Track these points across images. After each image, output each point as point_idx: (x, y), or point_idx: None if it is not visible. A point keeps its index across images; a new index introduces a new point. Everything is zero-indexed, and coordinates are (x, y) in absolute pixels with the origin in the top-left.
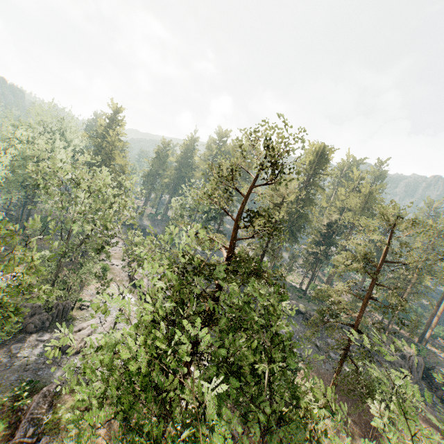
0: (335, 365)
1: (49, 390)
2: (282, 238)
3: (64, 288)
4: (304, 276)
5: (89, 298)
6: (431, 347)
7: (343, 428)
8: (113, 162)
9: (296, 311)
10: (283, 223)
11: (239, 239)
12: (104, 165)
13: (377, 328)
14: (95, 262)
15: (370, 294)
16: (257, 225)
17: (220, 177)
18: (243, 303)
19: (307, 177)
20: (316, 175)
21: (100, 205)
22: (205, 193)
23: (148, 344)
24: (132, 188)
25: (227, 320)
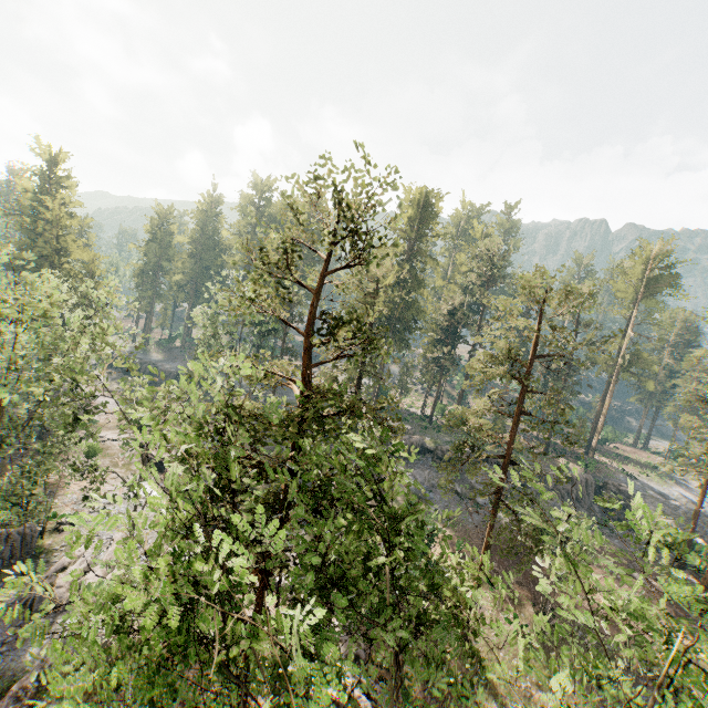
0: (485, 518)
1: (25, 687)
2: (382, 352)
3: (16, 503)
4: (426, 396)
5: (71, 509)
6: (601, 456)
7: (506, 597)
8: (67, 258)
9: (422, 450)
10: (383, 321)
11: (315, 364)
12: (49, 266)
13: (534, 454)
14: (68, 445)
15: (518, 407)
16: (340, 337)
17: (263, 264)
18: (338, 465)
19: (409, 243)
20: (422, 239)
21: (53, 343)
22: (241, 297)
23: (180, 583)
24: (112, 302)
25: (315, 501)
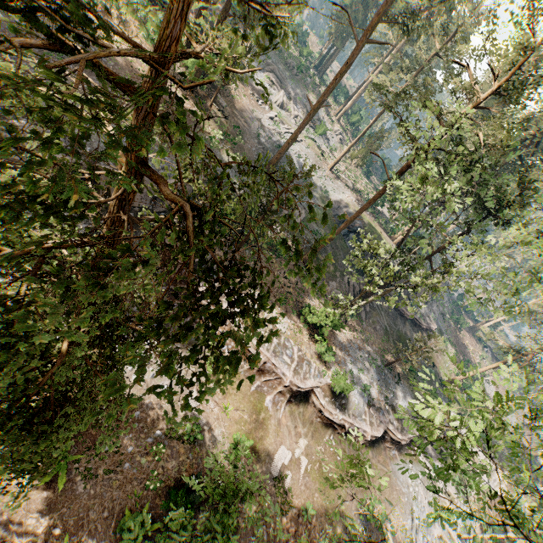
0: None
1: None
2: None
3: None
4: None
5: None
6: None
7: None
8: None
9: None
10: None
11: None
12: None
13: None
14: None
15: None
16: None
17: None
18: None
19: None
20: None
21: None
22: None
23: None
24: None
25: None
